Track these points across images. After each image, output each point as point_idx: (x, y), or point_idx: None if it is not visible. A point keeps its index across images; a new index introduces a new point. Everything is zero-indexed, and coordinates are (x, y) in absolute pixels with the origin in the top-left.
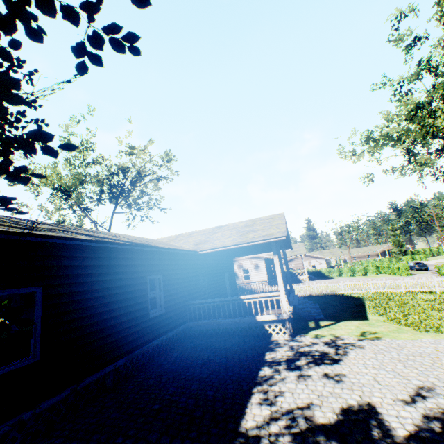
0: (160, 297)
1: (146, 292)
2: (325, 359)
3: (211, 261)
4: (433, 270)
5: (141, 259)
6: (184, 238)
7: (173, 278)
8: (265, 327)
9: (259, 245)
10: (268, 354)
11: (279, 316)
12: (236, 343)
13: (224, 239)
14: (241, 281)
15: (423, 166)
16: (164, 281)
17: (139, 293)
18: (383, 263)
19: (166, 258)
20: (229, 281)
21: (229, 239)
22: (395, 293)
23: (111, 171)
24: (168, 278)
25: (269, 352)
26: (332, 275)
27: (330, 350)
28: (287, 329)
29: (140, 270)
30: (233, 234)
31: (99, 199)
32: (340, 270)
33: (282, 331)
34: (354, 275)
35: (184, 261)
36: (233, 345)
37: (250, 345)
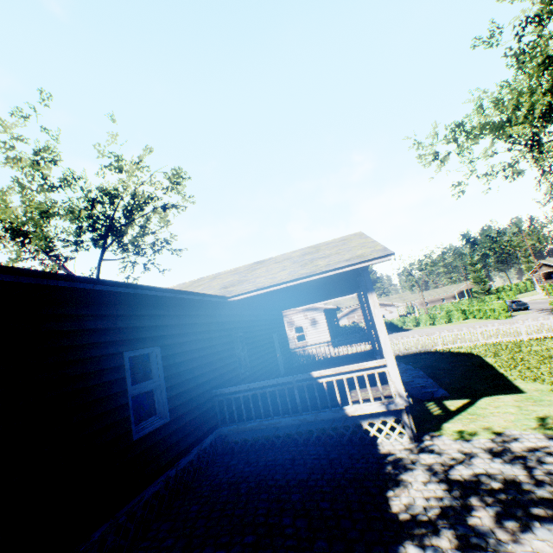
0: (158, 390)
1: (120, 387)
2: (528, 504)
3: (251, 316)
4: (535, 308)
5: (105, 317)
6: (205, 282)
7: (184, 351)
8: (363, 426)
9: (333, 281)
10: (393, 498)
11: (388, 403)
12: (315, 466)
13: (273, 274)
14: (293, 344)
15: (552, 154)
16: (164, 358)
17: (103, 392)
18: (471, 306)
19: (169, 314)
20: (280, 345)
21: (282, 273)
22: (513, 342)
23: (91, 198)
24: (175, 351)
25: (393, 491)
26: (407, 326)
27: (517, 473)
28: (406, 427)
29: (104, 340)
30: (287, 266)
31: (77, 241)
32: (417, 319)
33: (397, 431)
34: (435, 324)
35: (206, 318)
36: (311, 475)
37: (345, 472)
